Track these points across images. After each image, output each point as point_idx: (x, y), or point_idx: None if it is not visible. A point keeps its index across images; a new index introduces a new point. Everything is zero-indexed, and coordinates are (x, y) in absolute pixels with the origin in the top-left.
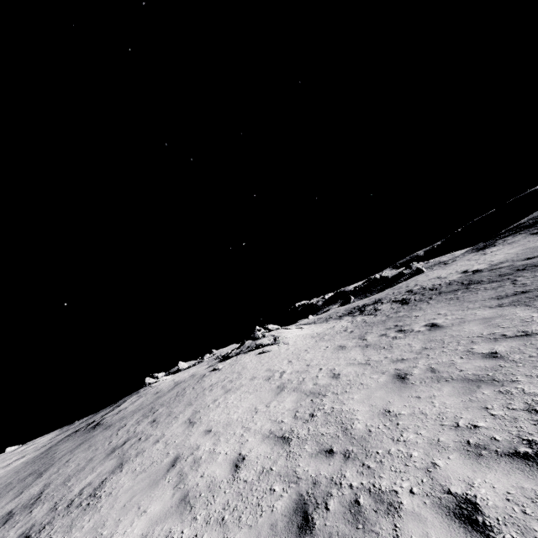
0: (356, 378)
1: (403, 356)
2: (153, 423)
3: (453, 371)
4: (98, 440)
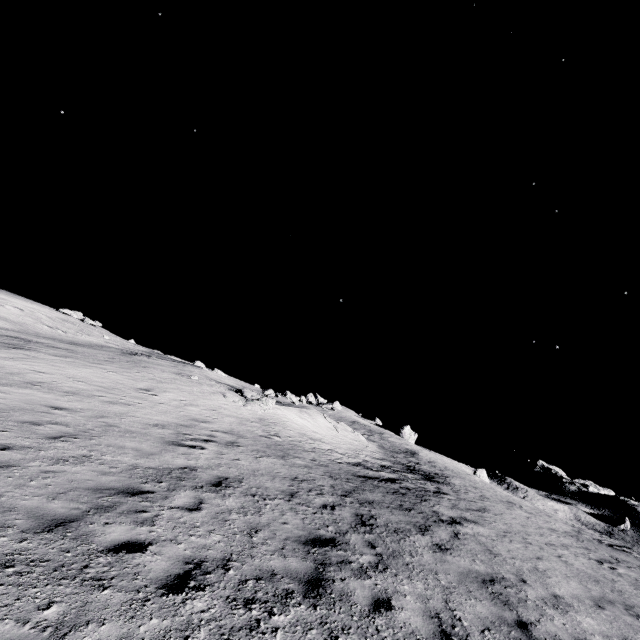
0: (89, 404)
1: (112, 420)
2: (102, 360)
3: (30, 413)
4: (100, 352)
